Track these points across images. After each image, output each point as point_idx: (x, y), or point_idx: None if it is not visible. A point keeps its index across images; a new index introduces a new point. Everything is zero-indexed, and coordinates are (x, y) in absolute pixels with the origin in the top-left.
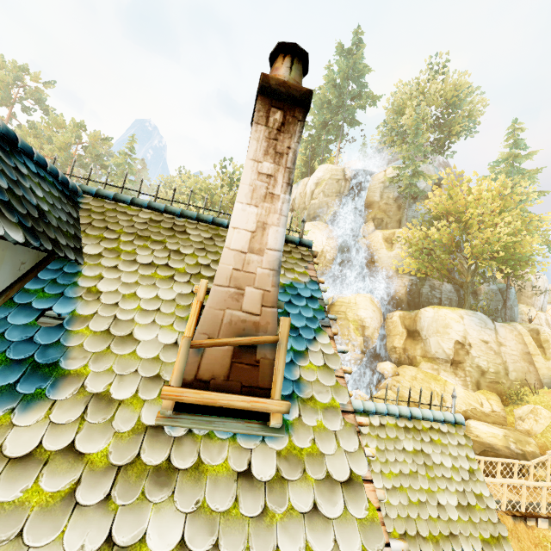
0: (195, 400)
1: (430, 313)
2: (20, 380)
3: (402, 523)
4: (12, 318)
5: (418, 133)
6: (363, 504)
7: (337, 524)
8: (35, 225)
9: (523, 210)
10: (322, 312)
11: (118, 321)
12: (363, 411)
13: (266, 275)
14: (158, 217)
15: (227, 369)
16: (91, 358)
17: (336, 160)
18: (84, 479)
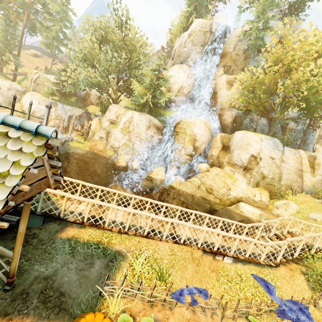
0: None
1: (240, 135)
2: None
3: None
4: None
5: None
6: None
7: None
8: None
9: None
10: None
11: None
12: None
13: None
14: None
15: None
16: None
17: (209, 17)
18: None
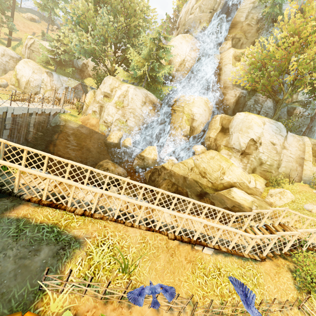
0: None
1: (242, 116)
2: None
3: None
4: None
5: None
6: None
7: None
8: None
9: None
10: None
11: None
12: None
13: None
14: None
15: None
16: None
17: None
18: None
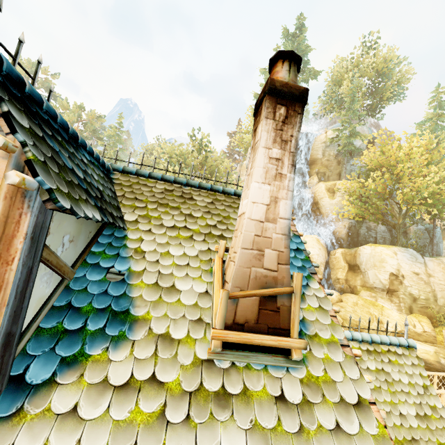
0: (236, 340)
1: (368, 250)
2: (106, 324)
3: None
4: (89, 275)
5: (354, 100)
6: (373, 422)
7: (357, 439)
8: (101, 204)
9: None
10: (308, 262)
11: (162, 275)
12: None
13: (279, 239)
14: (170, 187)
15: (256, 315)
16: (150, 306)
17: None
18: (168, 402)
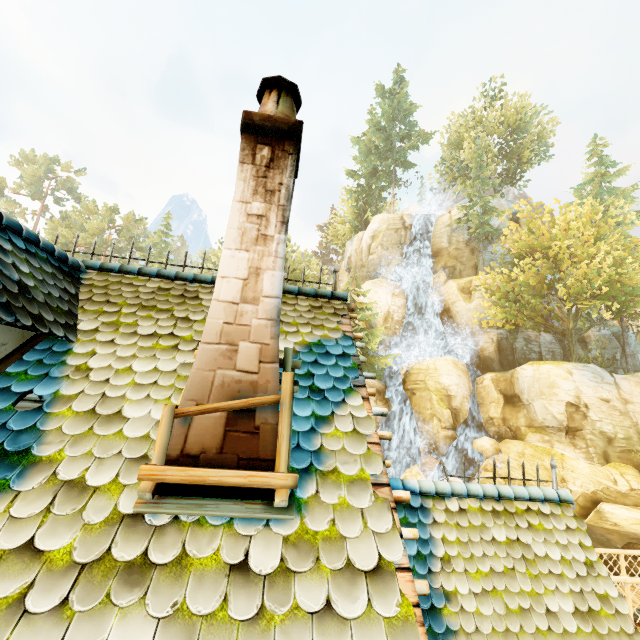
0: (179, 479)
1: (529, 372)
2: None
3: (499, 639)
4: None
5: (482, 165)
6: (394, 598)
7: (356, 626)
8: (12, 300)
9: (624, 235)
10: (355, 370)
11: (106, 399)
12: (436, 494)
13: (263, 326)
14: (168, 285)
15: (220, 440)
16: (69, 442)
17: (392, 208)
18: (39, 581)
